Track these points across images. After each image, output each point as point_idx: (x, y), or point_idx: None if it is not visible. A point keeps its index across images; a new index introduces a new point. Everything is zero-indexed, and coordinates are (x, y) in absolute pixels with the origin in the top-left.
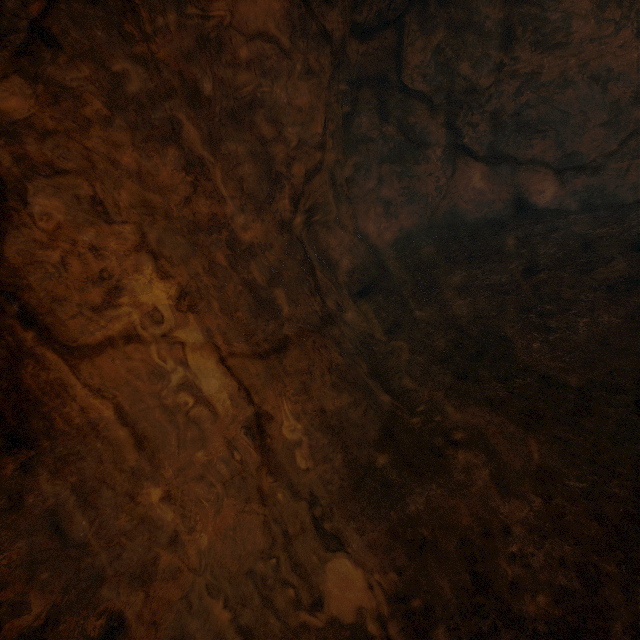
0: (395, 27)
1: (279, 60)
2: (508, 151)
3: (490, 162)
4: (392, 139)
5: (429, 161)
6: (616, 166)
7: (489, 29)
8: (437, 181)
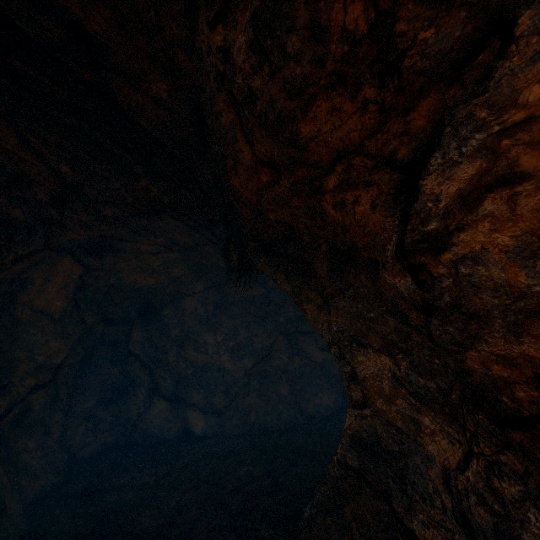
0: (129, 324)
1: (49, 323)
2: (183, 396)
3: (173, 401)
4: (116, 376)
5: (136, 394)
6: (229, 413)
7: (174, 338)
8: (139, 408)
